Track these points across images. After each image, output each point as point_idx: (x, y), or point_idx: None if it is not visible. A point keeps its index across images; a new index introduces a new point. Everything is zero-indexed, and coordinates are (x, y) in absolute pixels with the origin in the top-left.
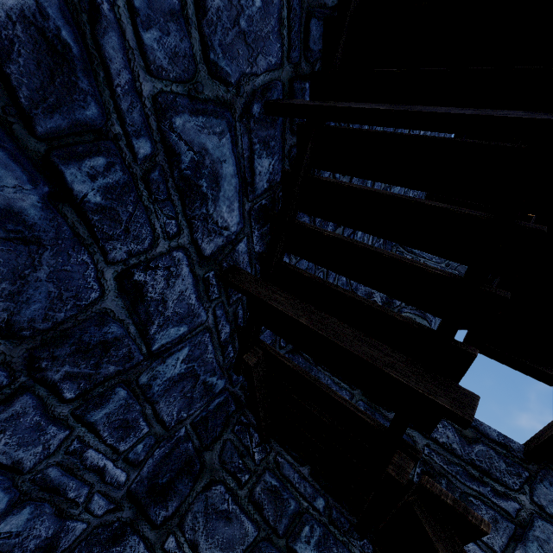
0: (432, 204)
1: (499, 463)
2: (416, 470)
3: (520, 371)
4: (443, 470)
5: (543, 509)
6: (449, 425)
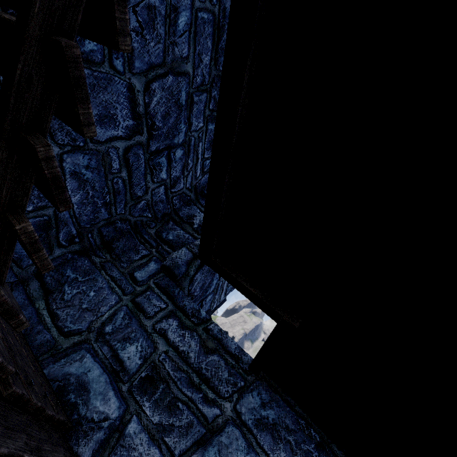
0: (5, 16)
1: (224, 373)
2: (141, 374)
3: (234, 286)
4: (168, 376)
5: (240, 416)
6: (197, 336)
